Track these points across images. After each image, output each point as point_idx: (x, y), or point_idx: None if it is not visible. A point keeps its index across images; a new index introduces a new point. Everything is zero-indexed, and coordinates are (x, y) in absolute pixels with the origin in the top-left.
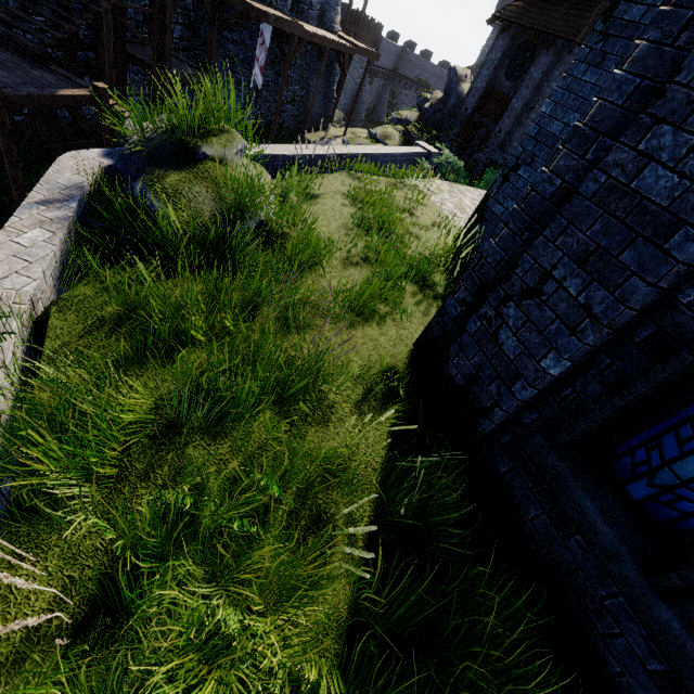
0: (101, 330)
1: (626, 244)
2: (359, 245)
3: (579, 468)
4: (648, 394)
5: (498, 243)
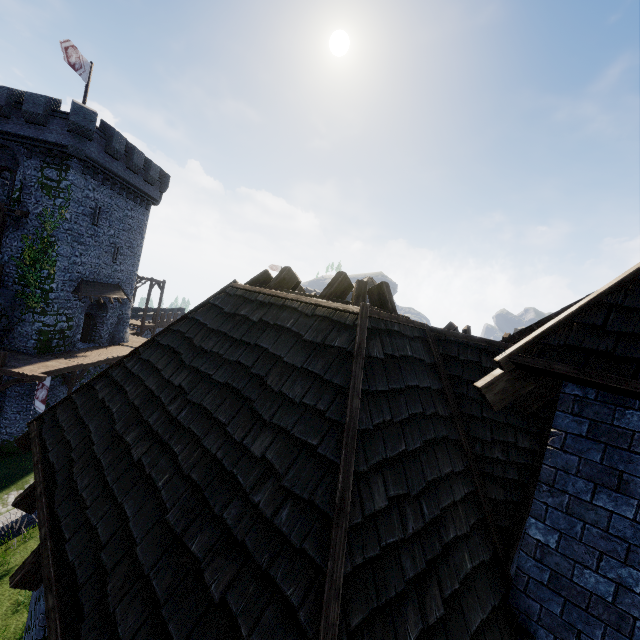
0: None
1: None
2: (23, 620)
3: None
4: None
5: None
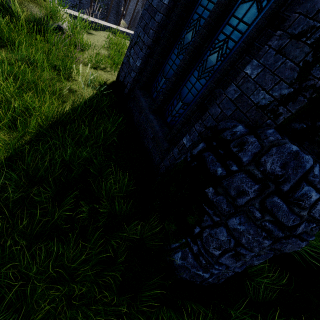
0: None
1: (150, 20)
2: (106, 52)
3: (144, 94)
4: (154, 64)
5: (134, 34)
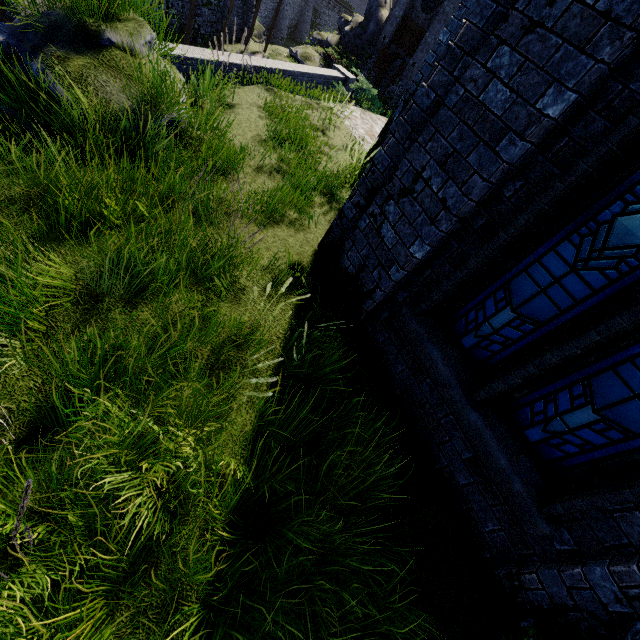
0: (11, 208)
1: (472, 148)
2: (273, 157)
3: (432, 330)
4: (479, 267)
5: (386, 151)
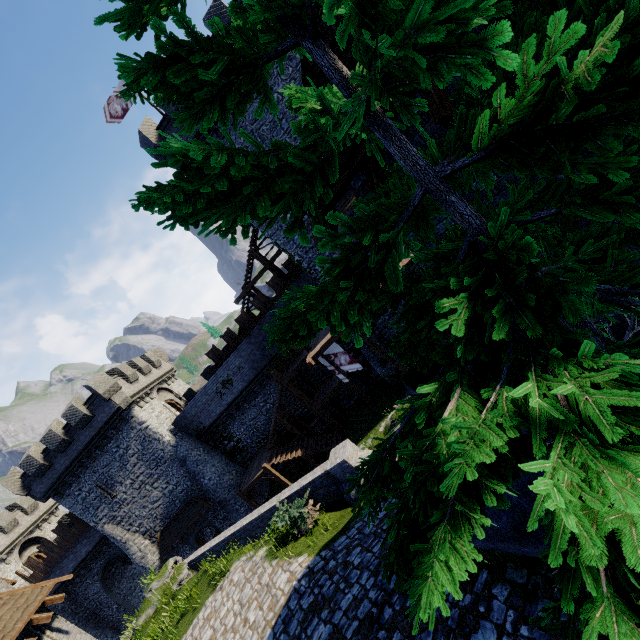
0: None
1: None
2: None
3: None
4: None
5: None
